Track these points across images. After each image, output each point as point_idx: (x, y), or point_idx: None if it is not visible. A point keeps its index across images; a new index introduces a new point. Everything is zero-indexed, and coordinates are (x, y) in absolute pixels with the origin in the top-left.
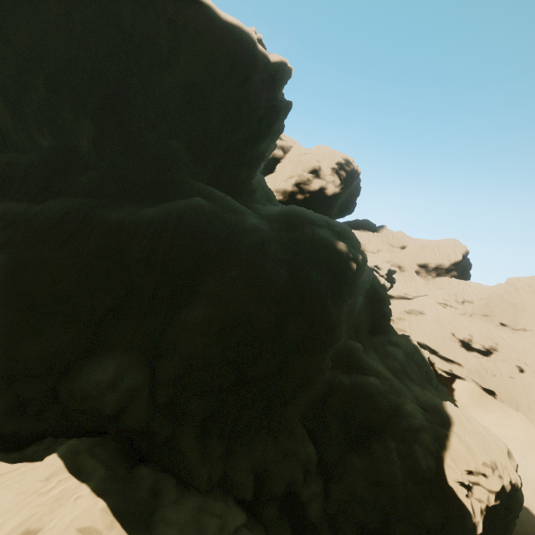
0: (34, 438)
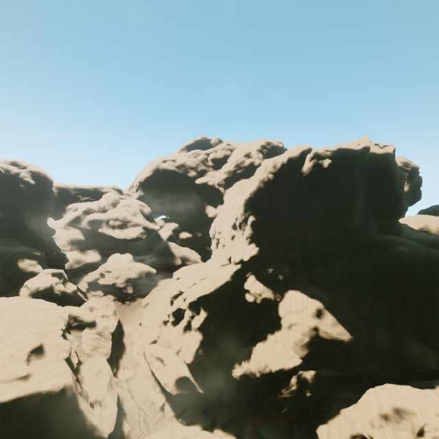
0: (397, 381)
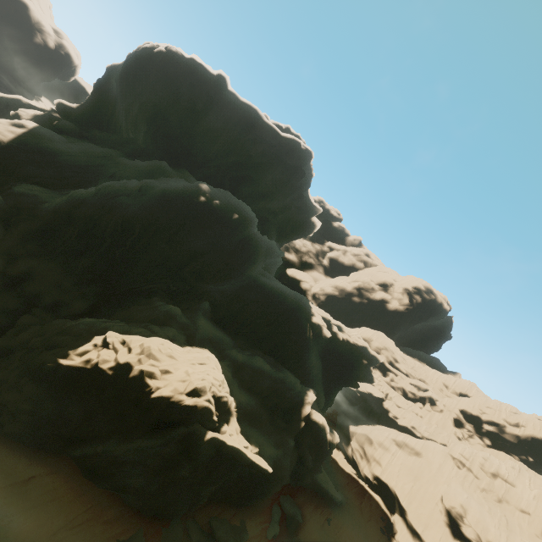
0: None
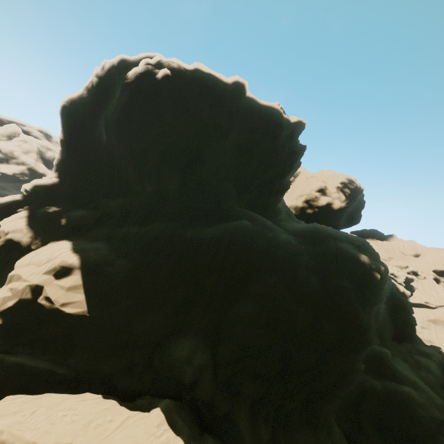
0: (136, 394)
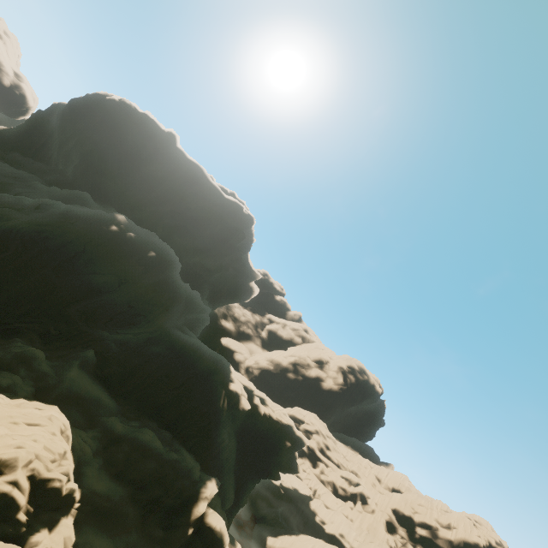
0: None
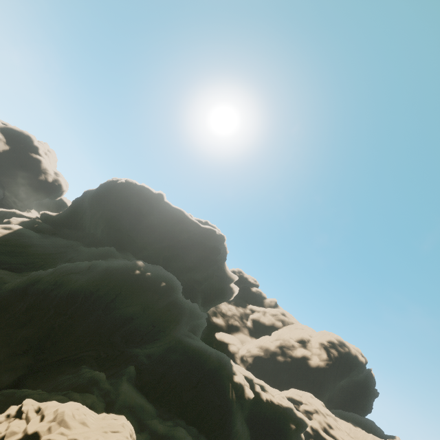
0: None
